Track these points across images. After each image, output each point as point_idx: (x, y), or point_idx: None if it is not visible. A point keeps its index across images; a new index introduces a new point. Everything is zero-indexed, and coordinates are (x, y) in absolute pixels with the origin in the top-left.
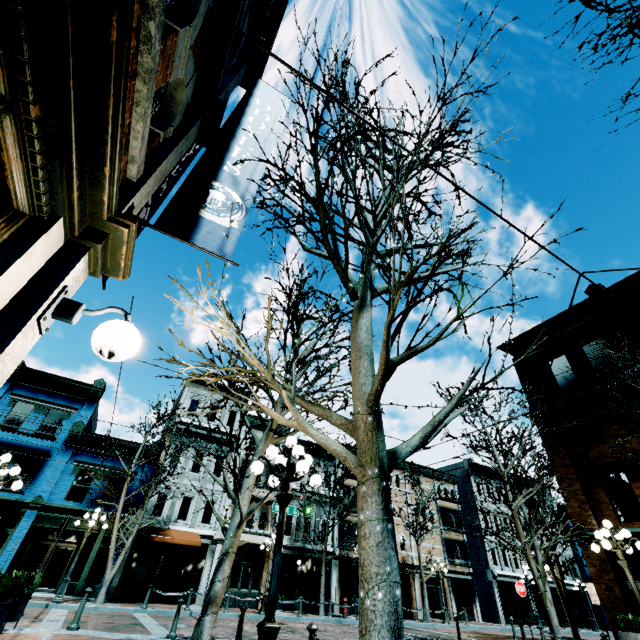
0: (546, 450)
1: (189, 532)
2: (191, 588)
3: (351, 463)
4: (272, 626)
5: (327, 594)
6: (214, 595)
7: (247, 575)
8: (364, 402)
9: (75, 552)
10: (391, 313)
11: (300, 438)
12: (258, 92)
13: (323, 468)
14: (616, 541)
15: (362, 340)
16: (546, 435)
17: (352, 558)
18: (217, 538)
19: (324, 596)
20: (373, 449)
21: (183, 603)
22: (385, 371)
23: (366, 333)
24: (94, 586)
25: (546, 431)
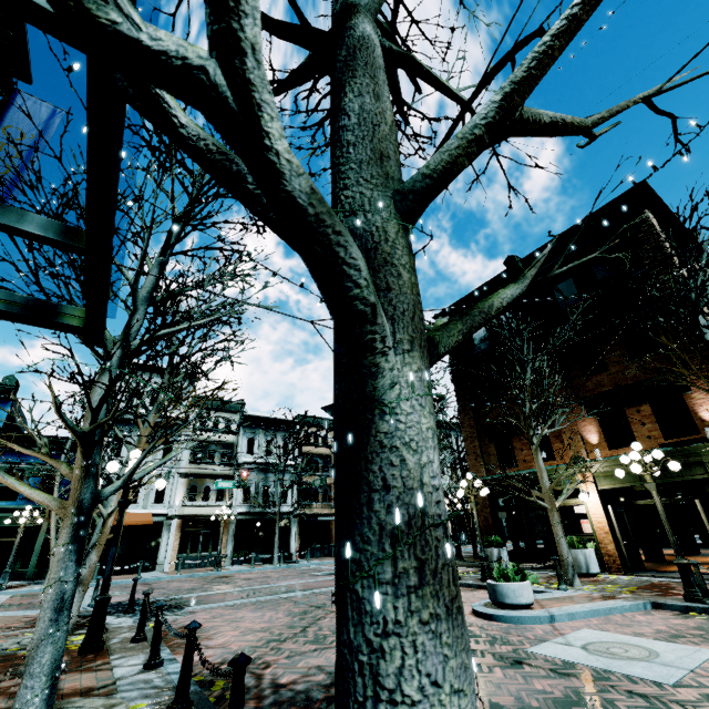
0: (459, 414)
1: (141, 513)
2: (141, 561)
3: (53, 508)
4: (103, 598)
5: (287, 546)
6: (81, 579)
7: (207, 541)
8: (80, 458)
9: (20, 545)
10: (55, 406)
11: (255, 414)
12: (9, 114)
13: (282, 440)
14: (472, 488)
15: (94, 403)
16: (461, 400)
17: (303, 516)
18: (172, 515)
19: (285, 548)
20: (76, 495)
21: (143, 572)
22: (79, 439)
23: (100, 395)
24: (46, 570)
25: (461, 397)
